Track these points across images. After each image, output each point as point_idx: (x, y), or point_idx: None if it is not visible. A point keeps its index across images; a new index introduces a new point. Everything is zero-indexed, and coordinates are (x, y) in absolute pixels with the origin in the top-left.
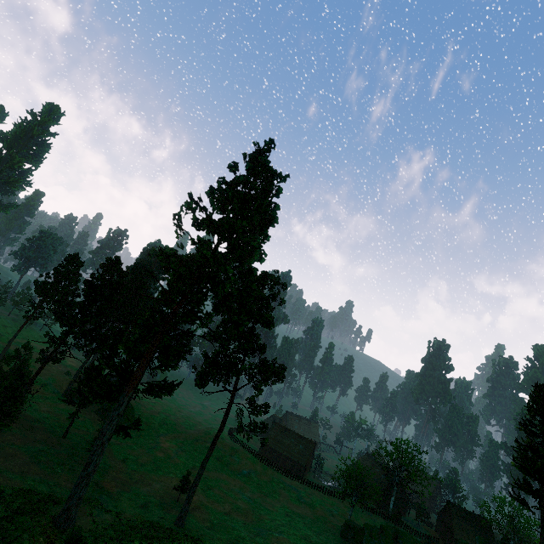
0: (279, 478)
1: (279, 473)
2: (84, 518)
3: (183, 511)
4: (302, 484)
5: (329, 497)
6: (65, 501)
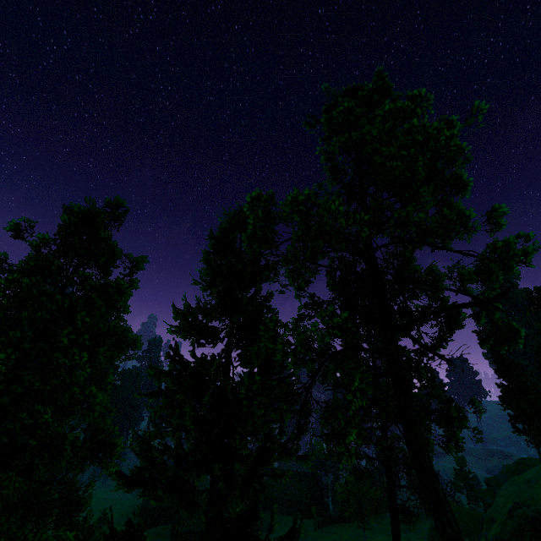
0: None
1: None
2: None
3: None
4: None
5: None
6: None
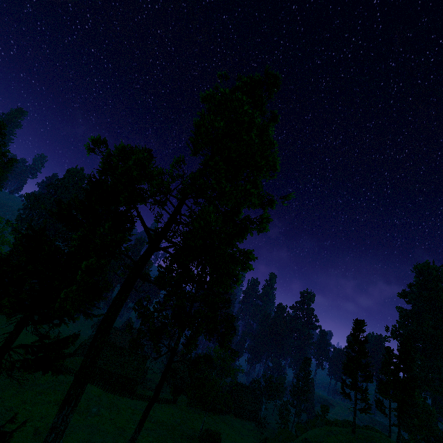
0: (125, 403)
1: (122, 398)
2: None
3: None
4: (143, 401)
5: (165, 406)
6: None
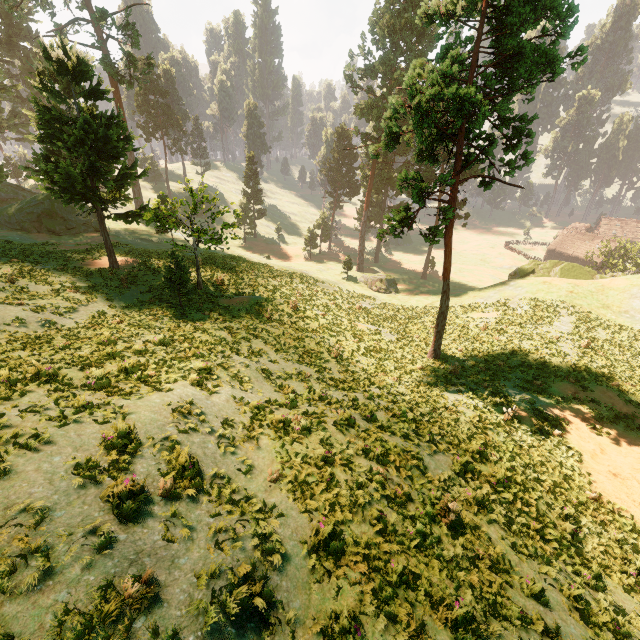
0: None
1: None
2: (369, 271)
3: (423, 272)
4: None
5: None
6: (357, 263)
